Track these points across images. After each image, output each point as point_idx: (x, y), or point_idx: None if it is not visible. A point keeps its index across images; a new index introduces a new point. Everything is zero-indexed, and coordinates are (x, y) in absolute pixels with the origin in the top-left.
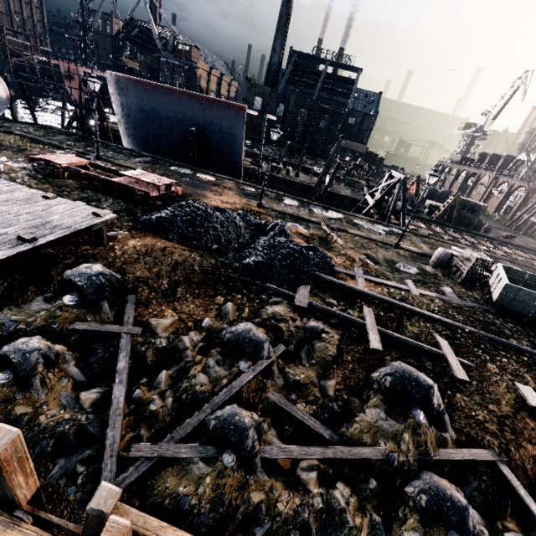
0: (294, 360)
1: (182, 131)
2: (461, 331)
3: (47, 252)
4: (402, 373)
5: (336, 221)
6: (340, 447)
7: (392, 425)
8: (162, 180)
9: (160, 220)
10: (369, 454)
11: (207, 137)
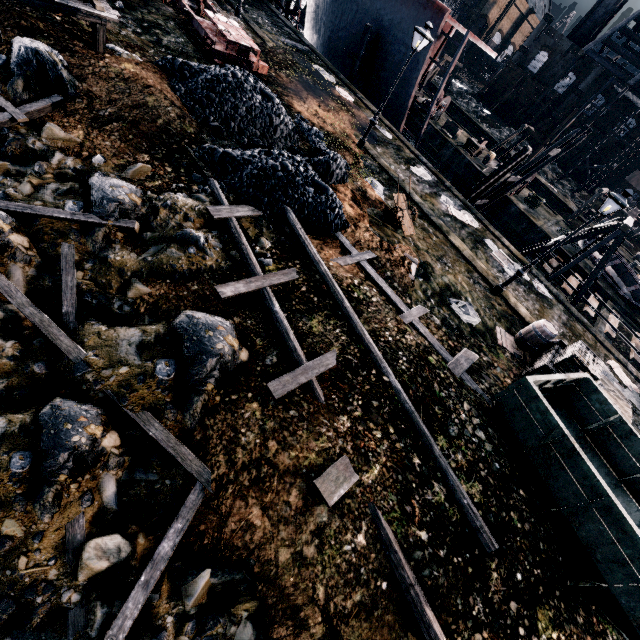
0: (137, 247)
1: (363, 29)
2: (375, 372)
3: (36, 24)
4: (198, 322)
5: (453, 222)
6: (46, 317)
7: (129, 352)
8: (242, 39)
9: (184, 66)
10: (65, 345)
11: (385, 47)
